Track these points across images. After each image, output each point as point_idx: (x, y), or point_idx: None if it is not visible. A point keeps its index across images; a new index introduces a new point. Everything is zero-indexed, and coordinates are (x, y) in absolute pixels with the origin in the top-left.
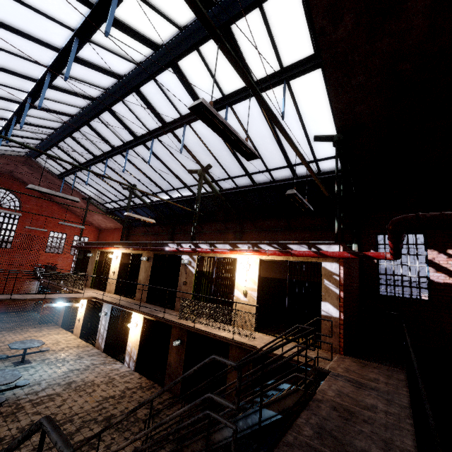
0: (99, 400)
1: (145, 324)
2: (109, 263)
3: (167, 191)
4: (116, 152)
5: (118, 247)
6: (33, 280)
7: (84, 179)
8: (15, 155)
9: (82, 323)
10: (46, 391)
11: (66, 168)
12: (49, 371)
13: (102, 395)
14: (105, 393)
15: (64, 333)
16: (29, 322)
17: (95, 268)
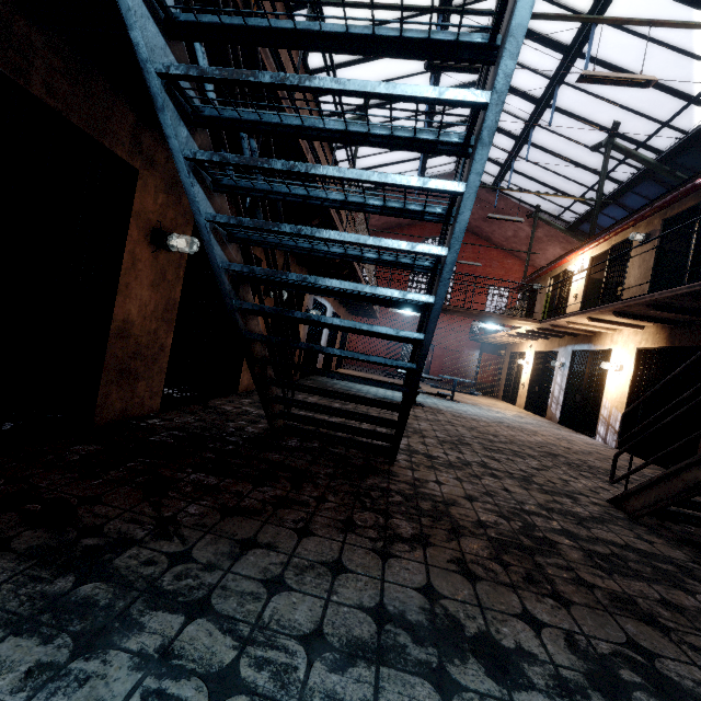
0: (540, 441)
1: (642, 369)
2: (566, 286)
3: (700, 93)
4: (570, 58)
5: (581, 247)
6: (472, 349)
7: (526, 174)
8: (444, 175)
9: (527, 389)
10: (470, 416)
11: (500, 163)
12: (478, 411)
13: (547, 441)
14: (553, 441)
15: (504, 403)
16: (466, 390)
17: (545, 305)
